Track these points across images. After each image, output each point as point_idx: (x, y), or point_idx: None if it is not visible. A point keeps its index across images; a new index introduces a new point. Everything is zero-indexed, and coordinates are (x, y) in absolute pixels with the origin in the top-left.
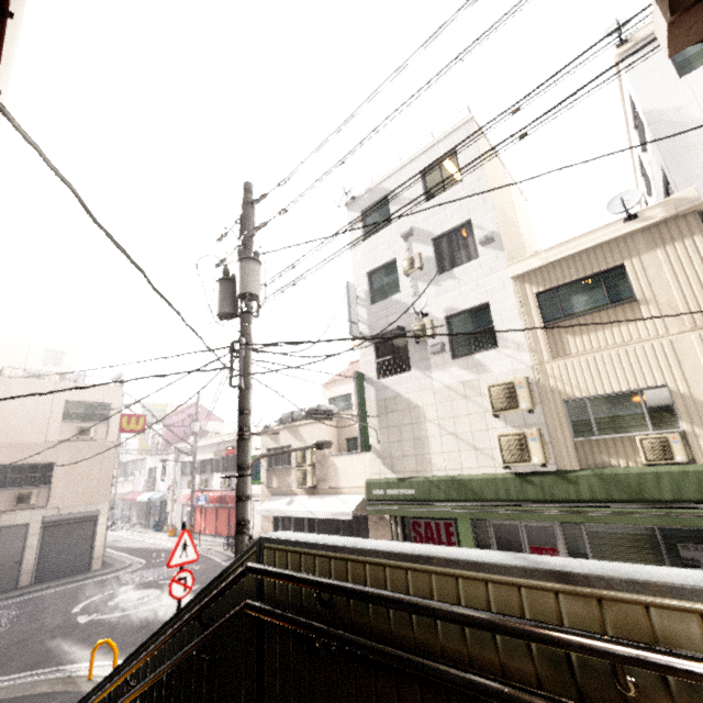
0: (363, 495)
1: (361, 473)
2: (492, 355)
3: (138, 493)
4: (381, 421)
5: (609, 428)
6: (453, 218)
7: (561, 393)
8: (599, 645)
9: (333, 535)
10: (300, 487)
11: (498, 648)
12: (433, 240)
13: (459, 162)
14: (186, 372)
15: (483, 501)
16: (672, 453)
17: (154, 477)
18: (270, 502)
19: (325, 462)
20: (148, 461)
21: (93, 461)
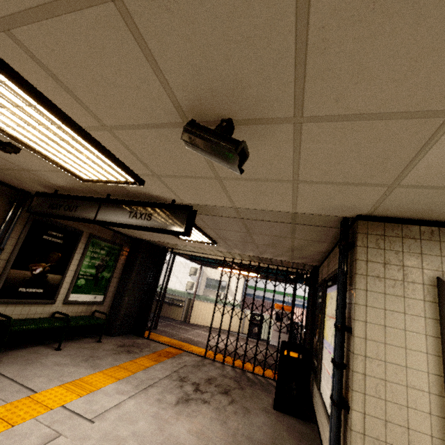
0: None
1: None
2: None
3: None
4: None
5: (213, 288)
6: None
7: (207, 275)
8: (172, 298)
9: None
10: None
11: (166, 299)
12: None
13: None
14: None
15: None
16: (221, 297)
17: None
18: None
19: None
20: None
21: None
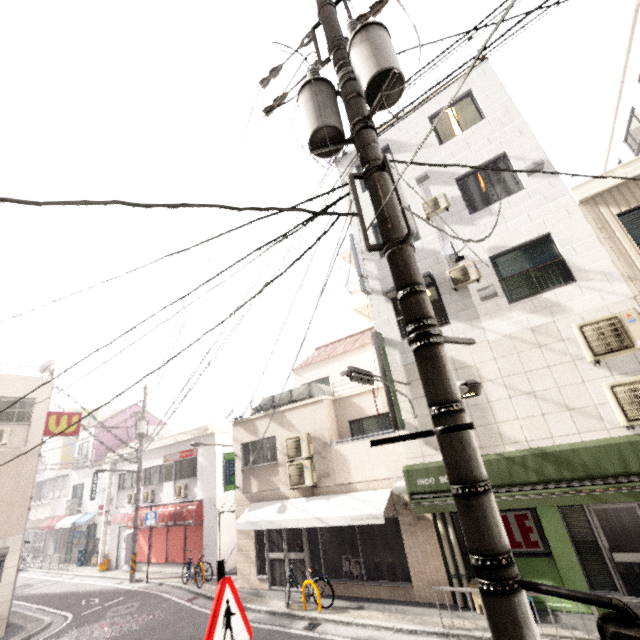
0: (388, 490)
1: (382, 461)
2: (569, 291)
3: (58, 518)
4: (415, 389)
5: None
6: (480, 154)
7: None
8: None
9: (346, 548)
10: (295, 487)
11: None
12: (456, 180)
13: (478, 100)
14: (279, 210)
15: (602, 477)
16: None
17: (80, 495)
18: (253, 511)
19: (327, 452)
20: (73, 477)
21: (4, 477)
